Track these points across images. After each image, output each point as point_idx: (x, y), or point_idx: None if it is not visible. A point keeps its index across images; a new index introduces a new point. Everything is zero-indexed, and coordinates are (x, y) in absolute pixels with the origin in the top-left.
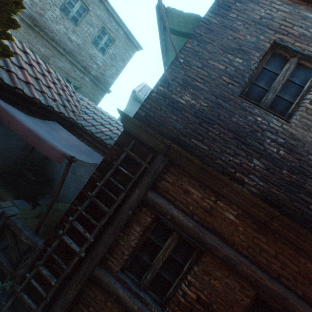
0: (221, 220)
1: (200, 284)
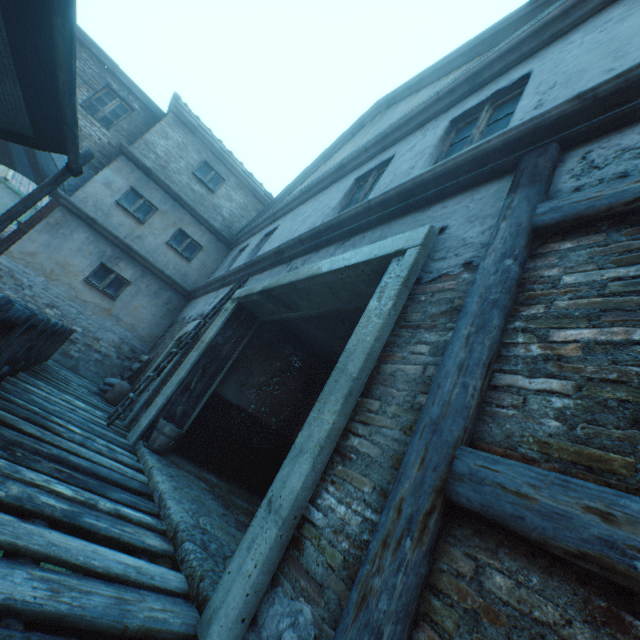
0: None
1: None
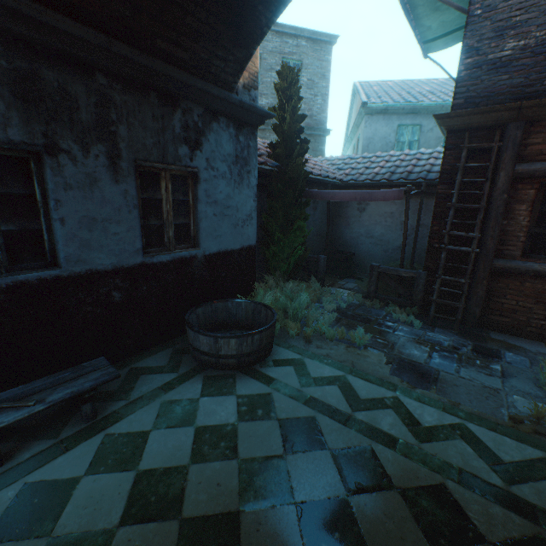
0: None
1: None
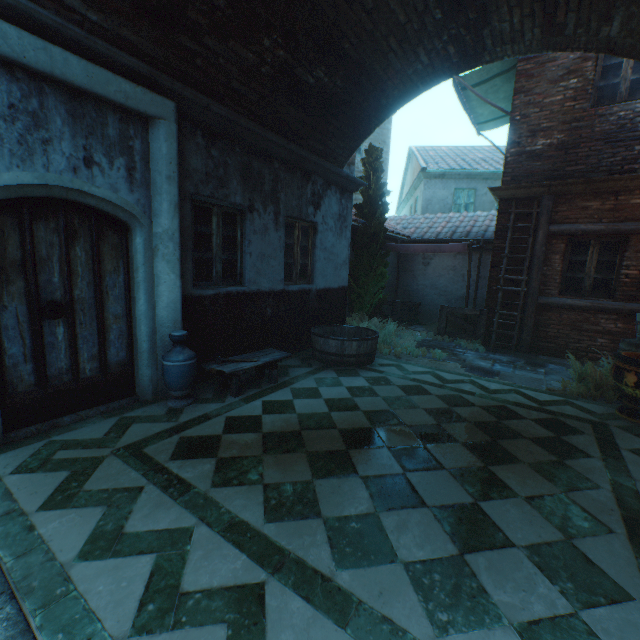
0: (628, 209)
1: (636, 262)
